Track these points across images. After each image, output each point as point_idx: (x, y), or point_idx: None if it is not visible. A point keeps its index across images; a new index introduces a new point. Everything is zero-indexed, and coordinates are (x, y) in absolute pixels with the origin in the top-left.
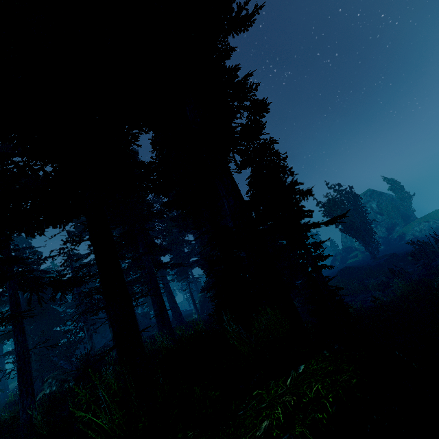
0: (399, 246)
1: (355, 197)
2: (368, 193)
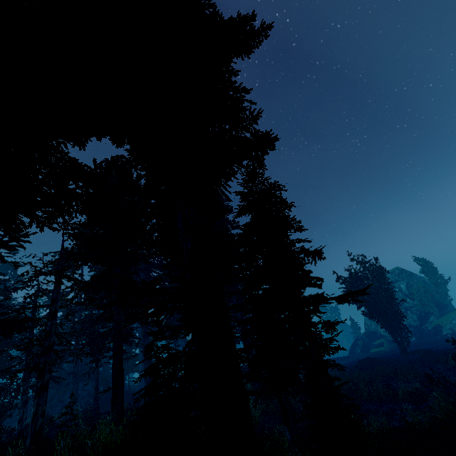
0: (435, 341)
1: (381, 274)
2: (395, 271)
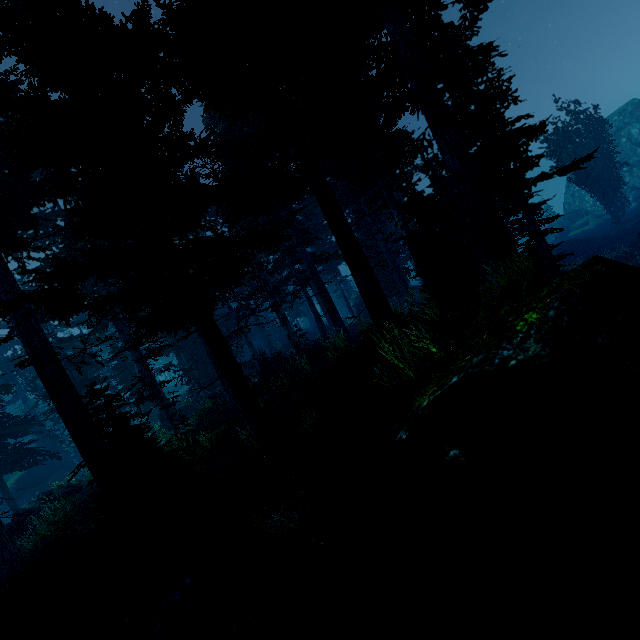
0: None
1: (603, 121)
2: (628, 108)
